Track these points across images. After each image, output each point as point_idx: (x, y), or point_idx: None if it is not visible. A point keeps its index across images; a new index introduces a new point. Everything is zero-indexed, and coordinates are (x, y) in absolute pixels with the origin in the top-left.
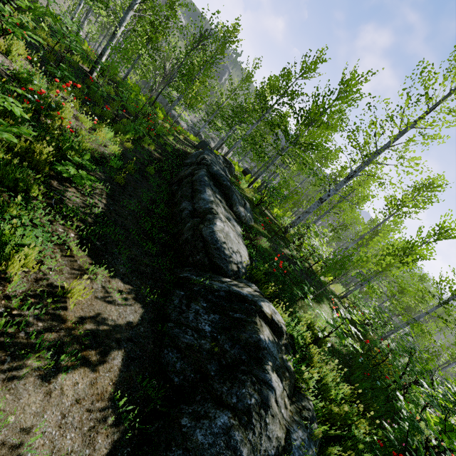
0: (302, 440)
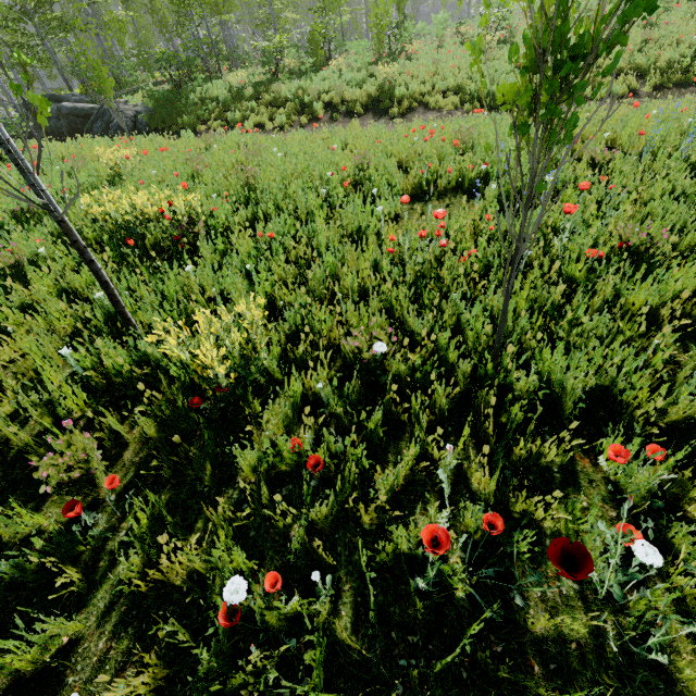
0: (141, 108)
